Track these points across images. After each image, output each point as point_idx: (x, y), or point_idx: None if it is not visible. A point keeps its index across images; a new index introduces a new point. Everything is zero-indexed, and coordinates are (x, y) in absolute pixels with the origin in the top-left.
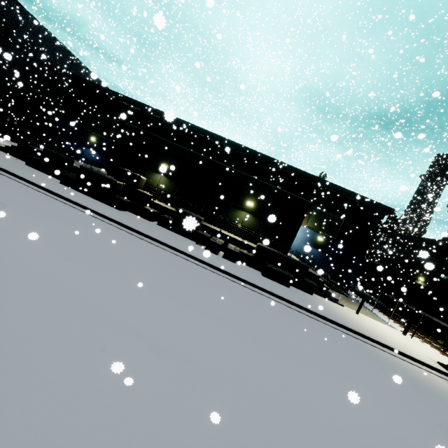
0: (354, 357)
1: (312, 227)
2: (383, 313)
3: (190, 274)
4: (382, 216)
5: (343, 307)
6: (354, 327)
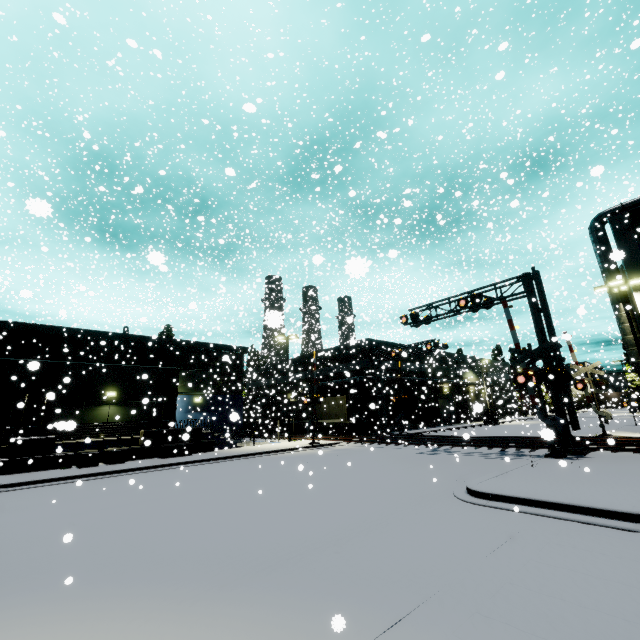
0: (258, 463)
1: (185, 392)
2: (275, 439)
3: (100, 484)
4: (242, 356)
5: (243, 447)
6: (254, 451)
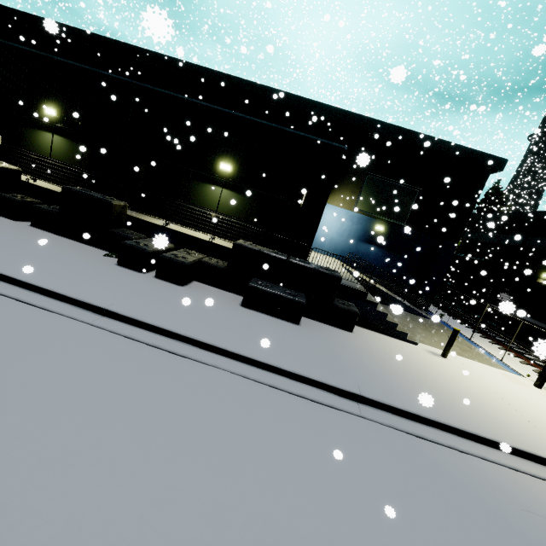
0: None
1: (366, 211)
2: (489, 341)
3: None
4: (485, 176)
5: (416, 347)
6: (437, 407)
